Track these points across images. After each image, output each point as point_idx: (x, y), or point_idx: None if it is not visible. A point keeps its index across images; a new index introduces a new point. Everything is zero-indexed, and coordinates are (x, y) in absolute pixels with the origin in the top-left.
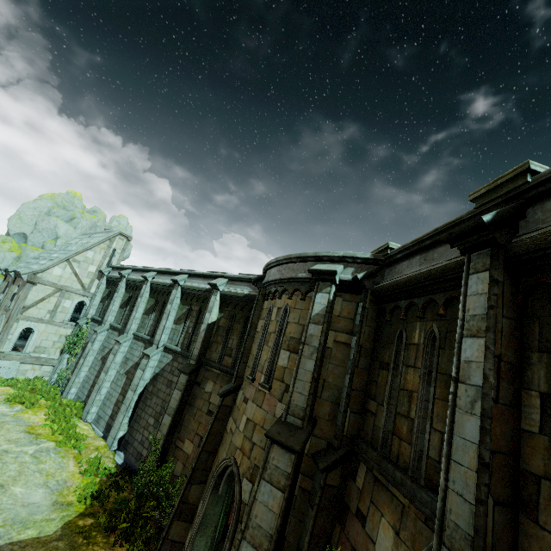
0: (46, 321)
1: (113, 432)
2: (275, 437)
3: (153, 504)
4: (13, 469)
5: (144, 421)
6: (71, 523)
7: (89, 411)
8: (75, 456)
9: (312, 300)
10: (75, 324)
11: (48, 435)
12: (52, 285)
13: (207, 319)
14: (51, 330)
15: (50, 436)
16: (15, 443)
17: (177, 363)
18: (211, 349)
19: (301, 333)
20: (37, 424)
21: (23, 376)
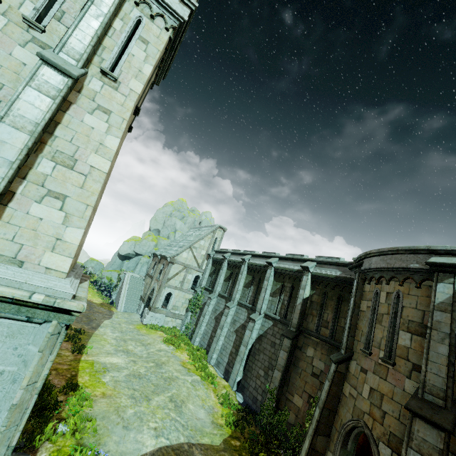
0: (179, 288)
1: (232, 376)
2: (418, 411)
3: (275, 443)
4: (184, 391)
5: (255, 371)
6: (227, 441)
7: (211, 356)
8: (213, 390)
9: (433, 289)
10: (194, 291)
11: (194, 370)
12: (182, 264)
13: (301, 295)
14: (181, 294)
15: (195, 371)
16: (179, 372)
17: (277, 328)
18: (307, 319)
19: (422, 318)
20: (185, 361)
21: (167, 325)
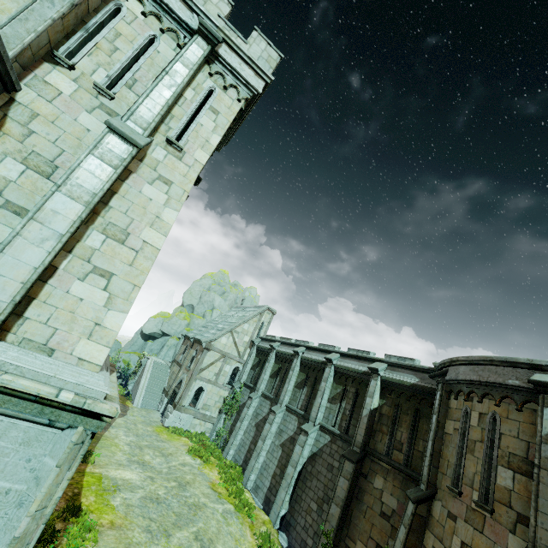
0: (213, 382)
1: (275, 508)
2: None
3: None
4: (214, 525)
5: (305, 504)
6: None
7: (249, 477)
8: (249, 526)
9: (539, 414)
10: (231, 387)
11: (226, 495)
12: (219, 351)
13: (368, 404)
14: (214, 390)
15: (228, 498)
16: (207, 498)
17: (336, 446)
18: (375, 437)
19: (526, 451)
20: (215, 482)
21: (193, 429)
